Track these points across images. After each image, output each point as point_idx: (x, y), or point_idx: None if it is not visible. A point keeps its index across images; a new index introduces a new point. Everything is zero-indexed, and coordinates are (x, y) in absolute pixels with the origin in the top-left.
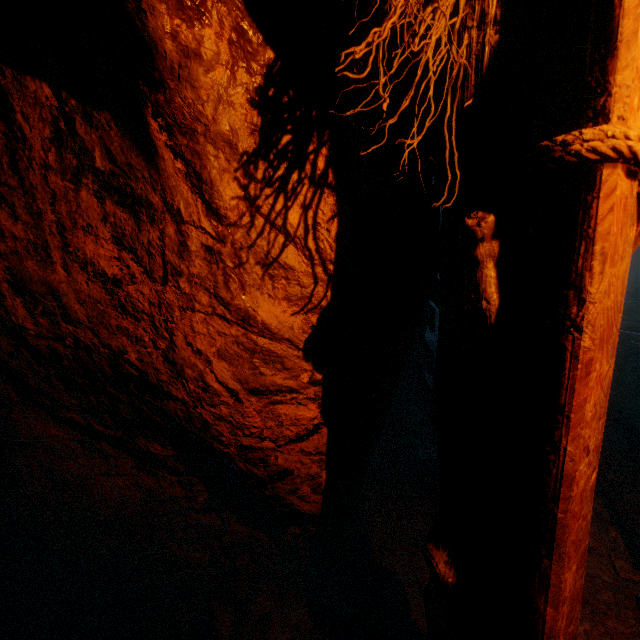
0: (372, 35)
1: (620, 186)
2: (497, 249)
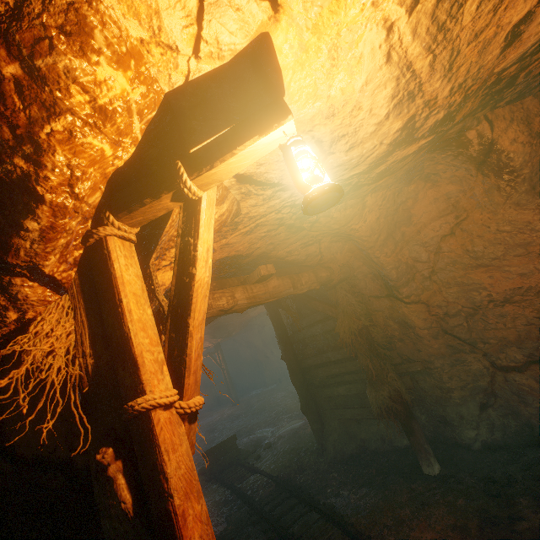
0: (13, 373)
1: (163, 416)
2: (122, 464)
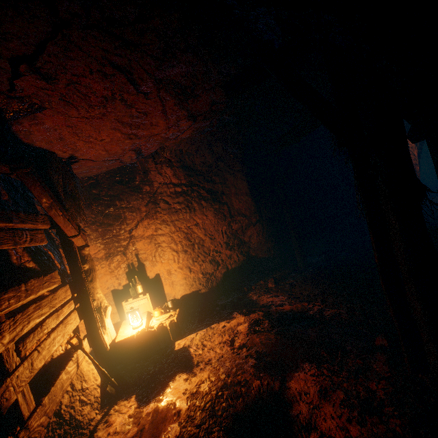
0: None
1: None
2: None
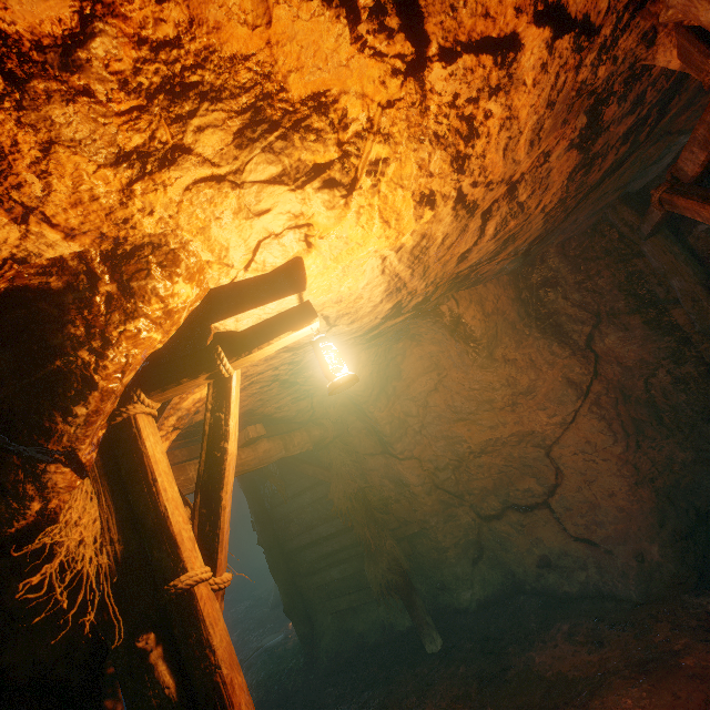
0: (45, 568)
1: (204, 592)
2: (162, 650)
